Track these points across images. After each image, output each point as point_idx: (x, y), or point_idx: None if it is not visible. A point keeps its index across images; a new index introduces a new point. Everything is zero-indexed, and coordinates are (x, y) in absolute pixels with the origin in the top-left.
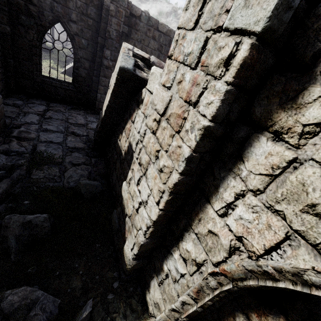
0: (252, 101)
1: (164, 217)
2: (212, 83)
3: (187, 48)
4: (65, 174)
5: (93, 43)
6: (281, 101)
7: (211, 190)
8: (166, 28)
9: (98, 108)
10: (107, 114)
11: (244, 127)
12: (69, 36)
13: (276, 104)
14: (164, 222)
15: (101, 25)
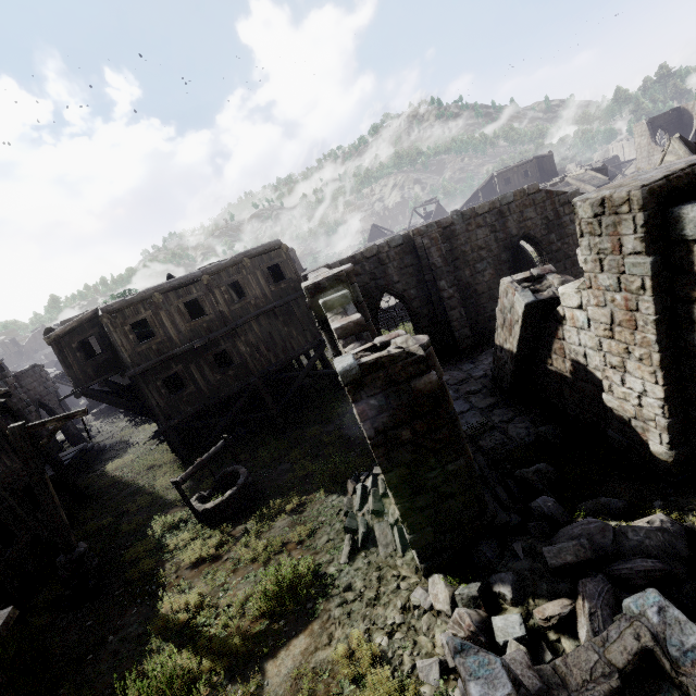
0: (674, 291)
1: (670, 391)
2: (640, 298)
3: (604, 283)
4: (510, 434)
5: (421, 286)
6: (689, 288)
7: (692, 350)
8: (486, 206)
9: (463, 349)
10: (519, 348)
11: (680, 305)
12: (397, 297)
13: (688, 290)
14: (674, 397)
15: (422, 264)
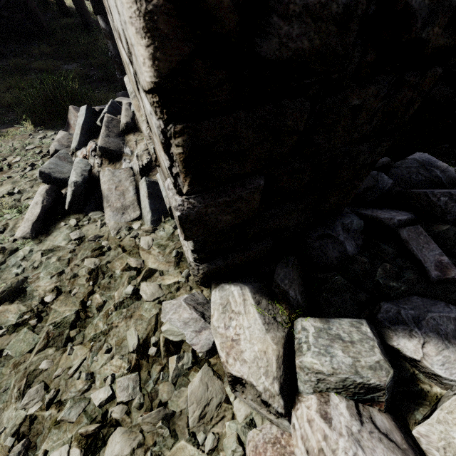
0: None
1: None
2: None
3: None
4: None
5: None
6: None
7: None
8: None
9: None
10: None
11: None
12: None
13: None
14: None
15: None
